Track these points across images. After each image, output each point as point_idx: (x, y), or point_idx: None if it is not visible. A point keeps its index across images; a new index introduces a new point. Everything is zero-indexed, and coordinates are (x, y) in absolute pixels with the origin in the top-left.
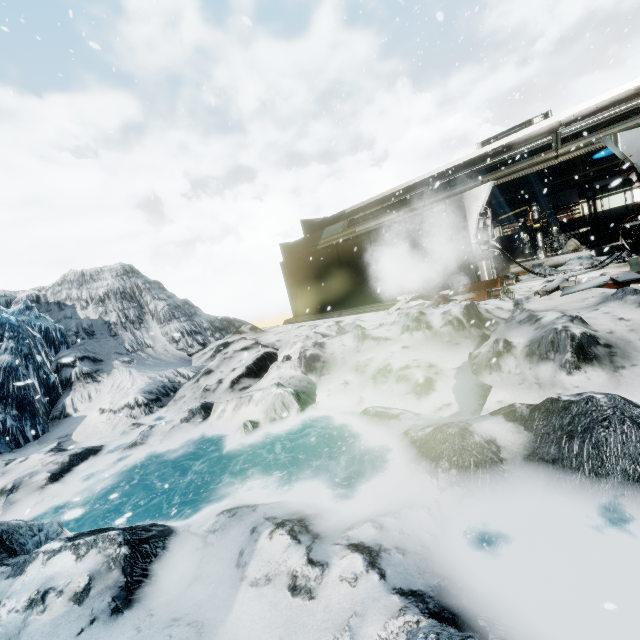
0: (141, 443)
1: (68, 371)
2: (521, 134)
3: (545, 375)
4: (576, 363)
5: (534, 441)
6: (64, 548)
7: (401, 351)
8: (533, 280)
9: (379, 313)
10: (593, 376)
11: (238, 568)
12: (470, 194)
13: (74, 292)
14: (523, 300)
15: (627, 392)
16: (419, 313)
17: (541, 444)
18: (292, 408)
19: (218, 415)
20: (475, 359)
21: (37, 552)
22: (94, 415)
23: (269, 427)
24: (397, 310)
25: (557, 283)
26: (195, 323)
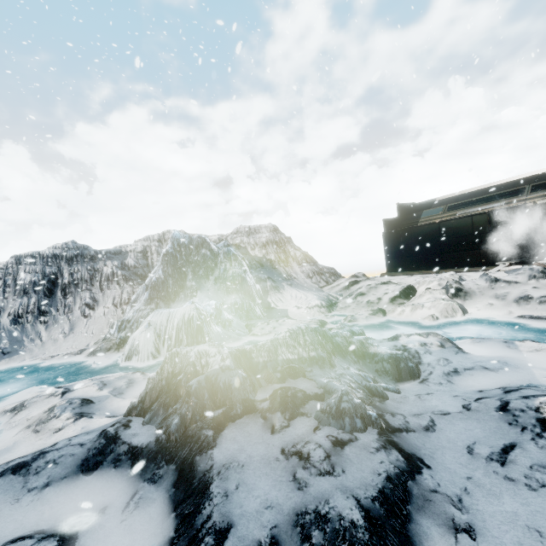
0: (354, 321)
1: (264, 284)
2: None
3: None
4: None
5: None
6: (412, 334)
7: (533, 289)
8: None
9: (479, 272)
10: None
11: (512, 349)
12: None
13: (245, 239)
14: None
15: None
16: (543, 268)
17: None
18: (458, 312)
19: (399, 313)
20: None
21: (399, 334)
22: (293, 309)
23: (445, 320)
24: (496, 271)
25: None
26: (319, 267)
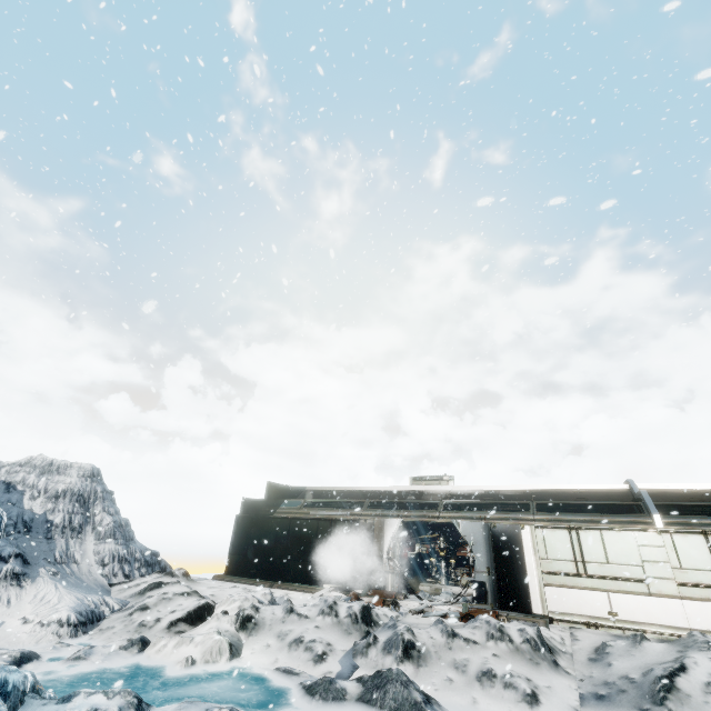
0: (85, 658)
1: None
2: (431, 488)
3: (387, 664)
4: (402, 658)
5: (363, 691)
6: (98, 692)
7: (314, 629)
8: (415, 600)
9: (306, 594)
10: (408, 668)
11: None
12: (389, 521)
13: (32, 478)
14: (404, 614)
15: (418, 680)
16: (334, 602)
17: (366, 693)
18: (224, 655)
19: (159, 648)
20: (356, 646)
21: (80, 691)
22: (15, 623)
23: (202, 667)
24: (320, 596)
25: (423, 607)
26: (129, 549)
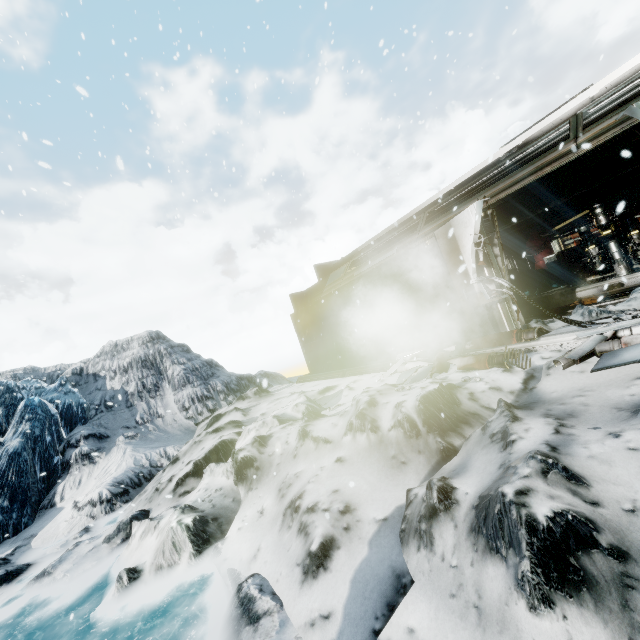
0: (49, 573)
1: (71, 452)
2: (542, 125)
3: (492, 591)
4: (543, 588)
5: None
6: None
7: (332, 467)
8: (565, 332)
9: (375, 376)
10: (581, 636)
11: None
12: (457, 220)
13: (107, 363)
14: (543, 369)
15: None
16: (367, 404)
17: None
18: (185, 550)
19: (129, 541)
20: (408, 508)
21: None
22: (68, 509)
23: (152, 579)
24: (394, 373)
25: (590, 345)
26: (209, 386)
